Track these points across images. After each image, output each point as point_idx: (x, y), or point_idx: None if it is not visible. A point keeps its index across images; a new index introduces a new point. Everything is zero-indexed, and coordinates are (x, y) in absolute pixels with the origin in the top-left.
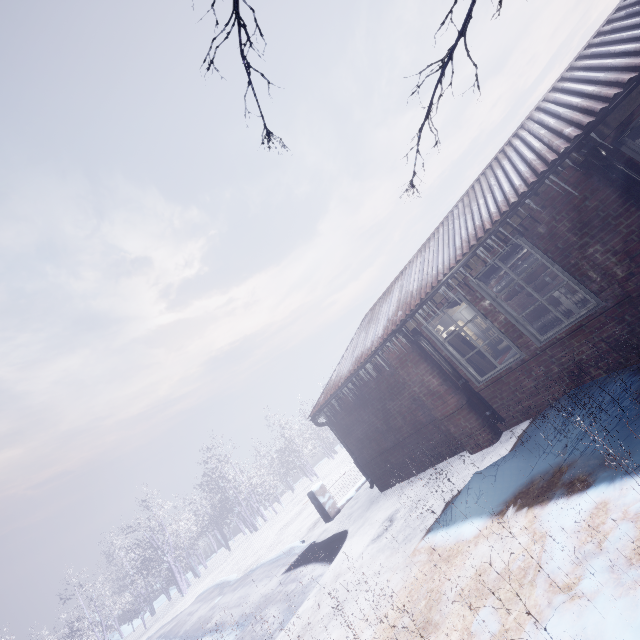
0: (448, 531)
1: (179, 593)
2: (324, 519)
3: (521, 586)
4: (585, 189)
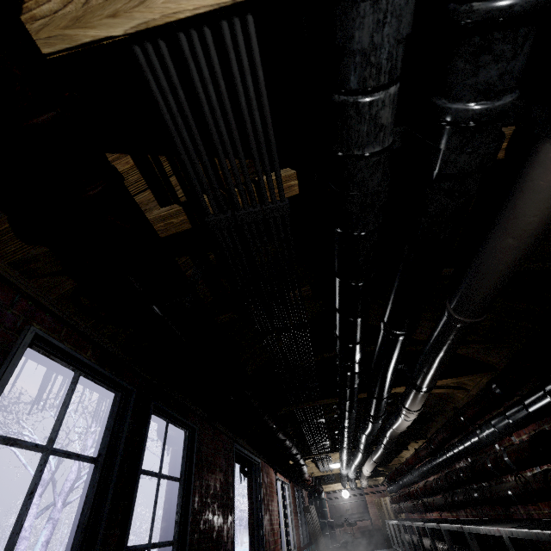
0: None
1: None
2: None
3: None
4: None
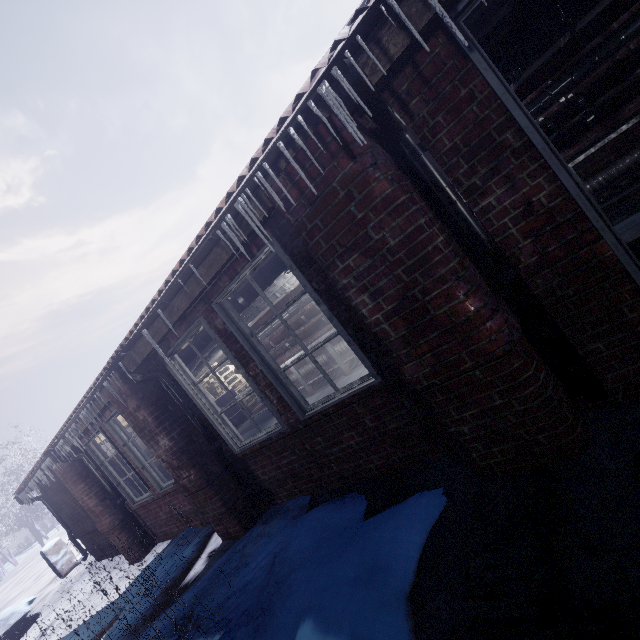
0: None
1: None
2: (58, 576)
3: None
4: (133, 402)
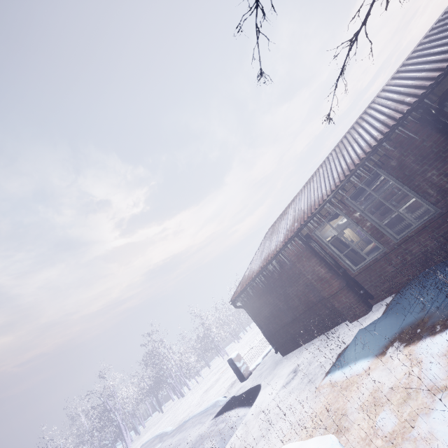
0: (343, 370)
1: (124, 447)
2: (240, 379)
3: (409, 393)
4: (423, 135)
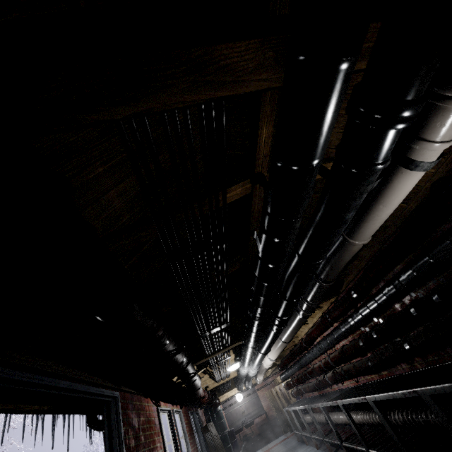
0: None
1: None
2: None
3: None
4: None
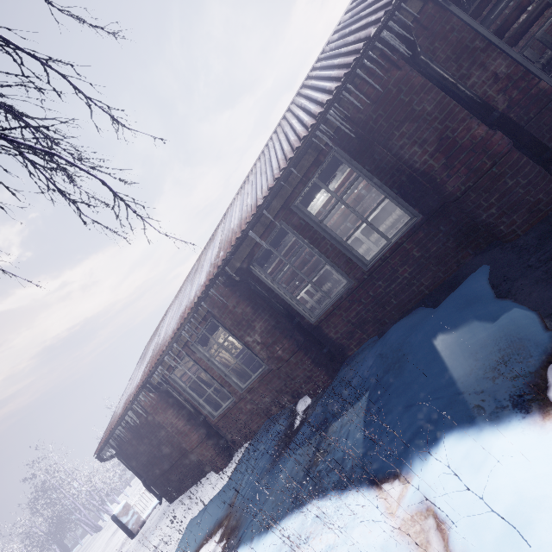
0: None
1: None
2: (129, 536)
3: None
4: (233, 300)
